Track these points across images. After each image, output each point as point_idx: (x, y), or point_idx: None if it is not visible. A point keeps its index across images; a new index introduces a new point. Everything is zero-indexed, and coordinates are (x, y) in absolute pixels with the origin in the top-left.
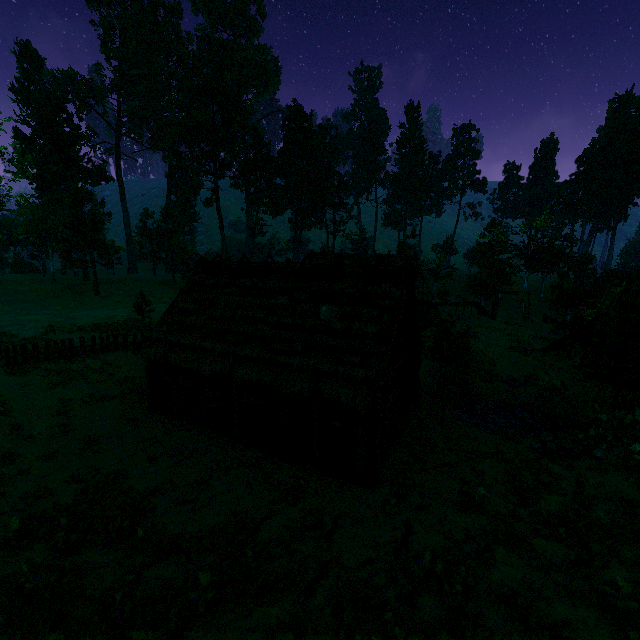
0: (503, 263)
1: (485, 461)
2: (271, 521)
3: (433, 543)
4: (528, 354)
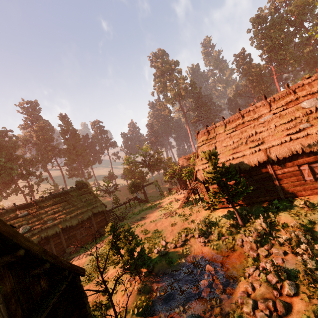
0: (139, 172)
1: None
2: None
3: None
4: (175, 214)
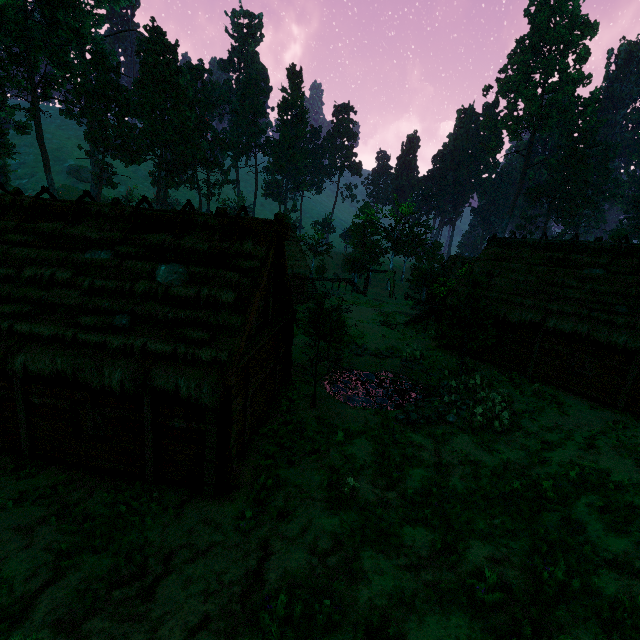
0: (374, 244)
1: (355, 441)
2: (56, 589)
3: (294, 565)
4: (393, 328)
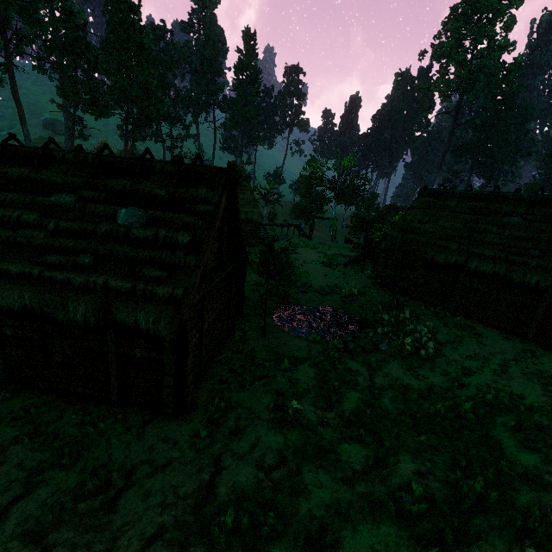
0: (319, 194)
1: (299, 368)
2: (26, 502)
3: (243, 479)
4: (335, 268)
